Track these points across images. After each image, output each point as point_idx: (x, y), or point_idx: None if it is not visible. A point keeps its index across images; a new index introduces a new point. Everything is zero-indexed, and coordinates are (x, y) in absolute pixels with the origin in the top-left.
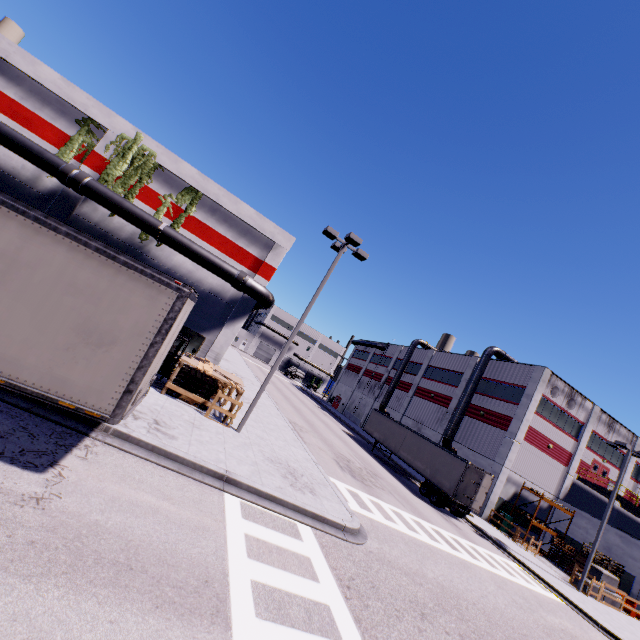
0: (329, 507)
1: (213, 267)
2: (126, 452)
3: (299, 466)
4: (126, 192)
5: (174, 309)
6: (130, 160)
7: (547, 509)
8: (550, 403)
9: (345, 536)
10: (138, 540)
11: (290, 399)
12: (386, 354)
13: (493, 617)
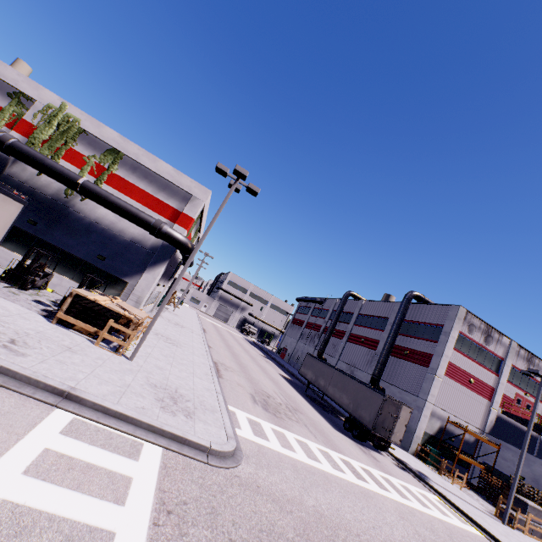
0: (201, 430)
1: (130, 216)
2: None
3: (191, 393)
4: (53, 154)
5: None
6: (56, 126)
7: (474, 443)
8: (468, 340)
9: (207, 459)
10: None
11: (232, 347)
12: (324, 307)
13: None
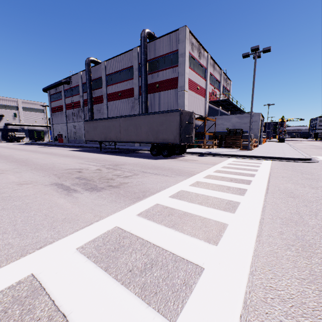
0: None
1: None
2: None
3: None
4: None
5: None
6: None
7: (203, 125)
8: (192, 58)
9: None
10: None
11: None
12: (73, 85)
13: None
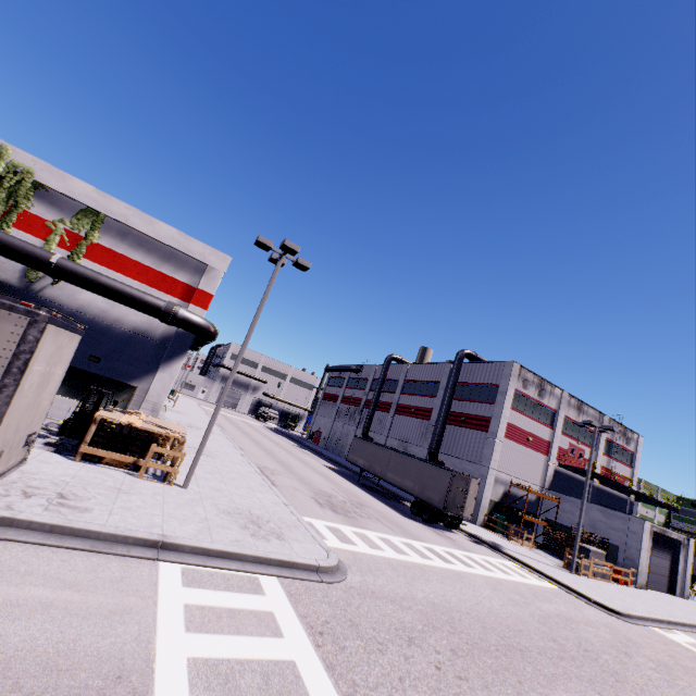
0: (300, 549)
1: (132, 301)
2: (9, 541)
3: (265, 512)
4: None
5: (26, 339)
6: None
7: (536, 501)
8: (523, 396)
9: (320, 577)
10: (12, 650)
11: (261, 443)
12: (362, 376)
13: (488, 621)
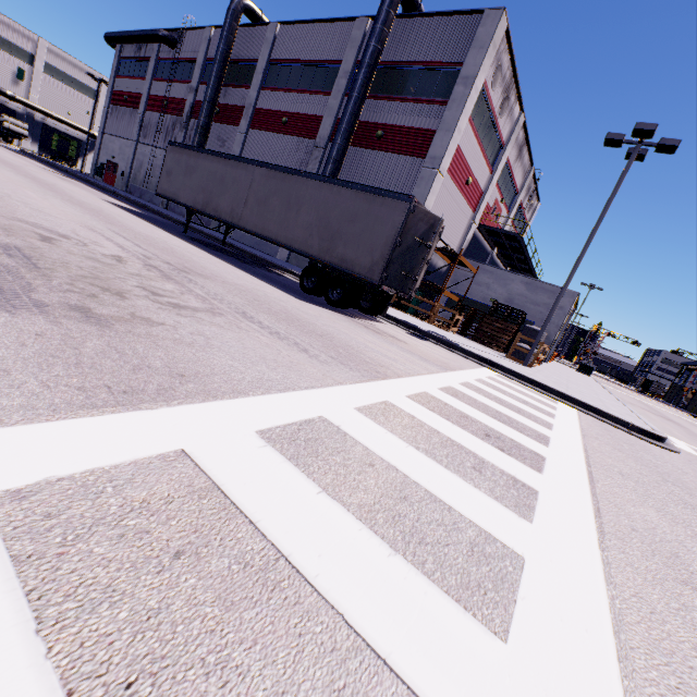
0: None
1: None
2: None
3: None
4: None
5: None
6: None
7: (446, 272)
8: (486, 102)
9: None
10: None
11: None
12: (182, 55)
13: None
